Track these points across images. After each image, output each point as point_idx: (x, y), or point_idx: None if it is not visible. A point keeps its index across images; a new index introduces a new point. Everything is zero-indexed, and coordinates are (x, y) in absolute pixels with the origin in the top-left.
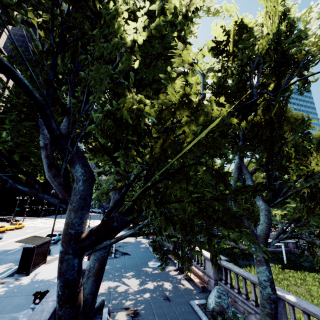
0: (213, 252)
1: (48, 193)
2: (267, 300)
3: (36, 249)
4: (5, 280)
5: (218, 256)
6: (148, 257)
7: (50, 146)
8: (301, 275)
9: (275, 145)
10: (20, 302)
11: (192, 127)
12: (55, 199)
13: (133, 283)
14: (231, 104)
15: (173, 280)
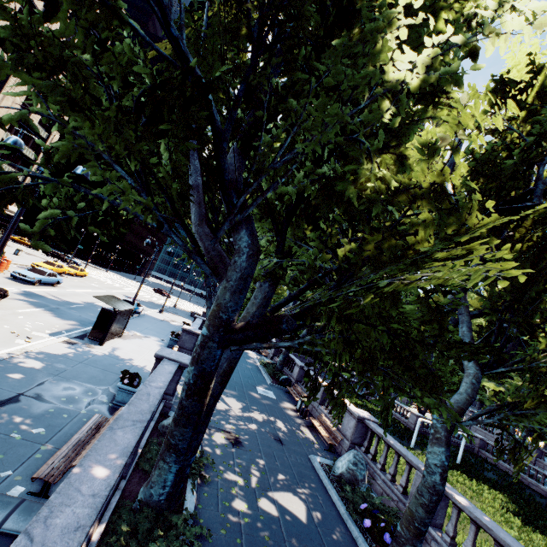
0: (385, 403)
1: (201, 258)
2: (429, 488)
3: (117, 316)
4: (75, 341)
5: (389, 411)
6: (258, 380)
7: (202, 187)
8: (477, 486)
9: (533, 287)
10: (97, 374)
11: (428, 230)
12: (207, 268)
13: (236, 405)
14: (488, 197)
15: (290, 422)
